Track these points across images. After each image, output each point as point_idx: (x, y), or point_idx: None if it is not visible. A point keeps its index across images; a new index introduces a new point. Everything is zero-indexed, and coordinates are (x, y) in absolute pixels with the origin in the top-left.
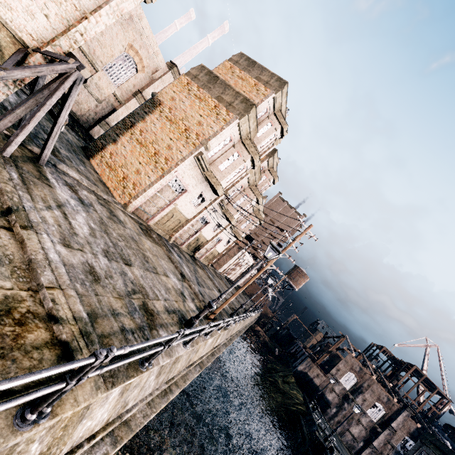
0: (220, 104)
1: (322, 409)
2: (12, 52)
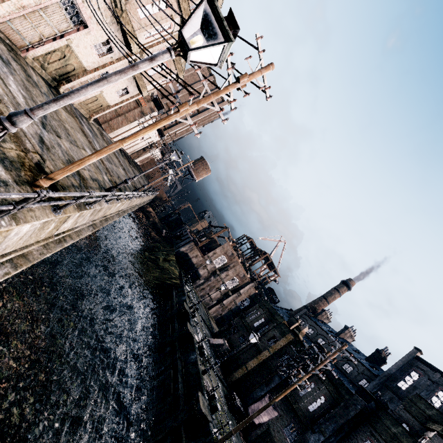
0: None
1: (193, 280)
2: None
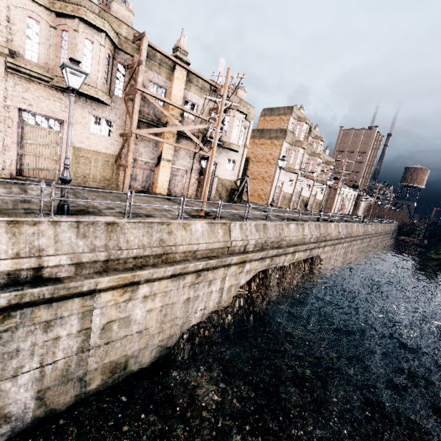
0: (272, 140)
1: None
2: (233, 185)
